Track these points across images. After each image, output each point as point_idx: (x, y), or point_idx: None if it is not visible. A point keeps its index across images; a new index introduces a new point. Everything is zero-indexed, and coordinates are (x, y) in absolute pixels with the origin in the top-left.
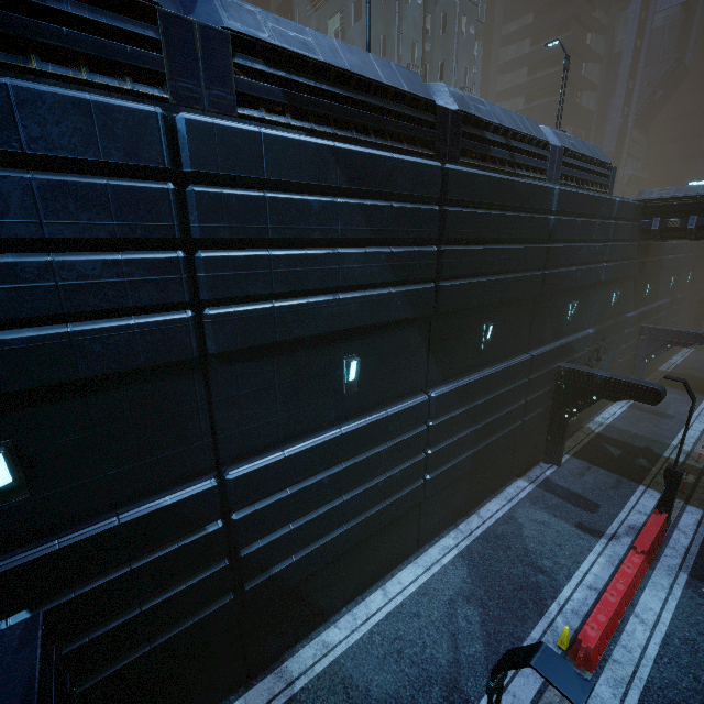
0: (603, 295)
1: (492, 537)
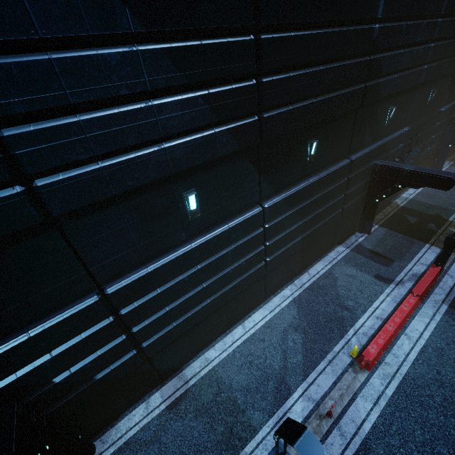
0: (420, 95)
1: (315, 288)
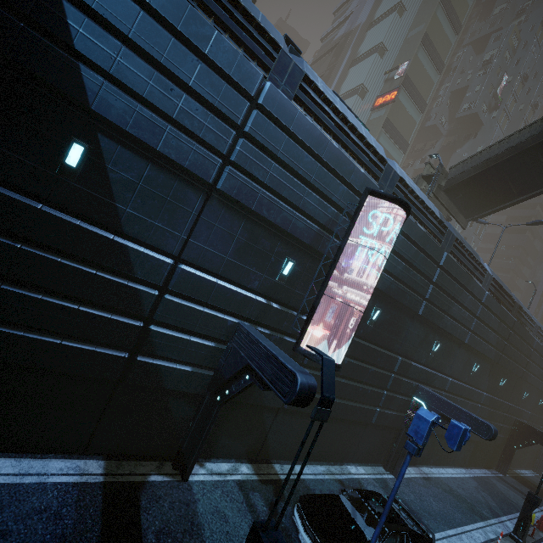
0: (536, 397)
1: (483, 480)
